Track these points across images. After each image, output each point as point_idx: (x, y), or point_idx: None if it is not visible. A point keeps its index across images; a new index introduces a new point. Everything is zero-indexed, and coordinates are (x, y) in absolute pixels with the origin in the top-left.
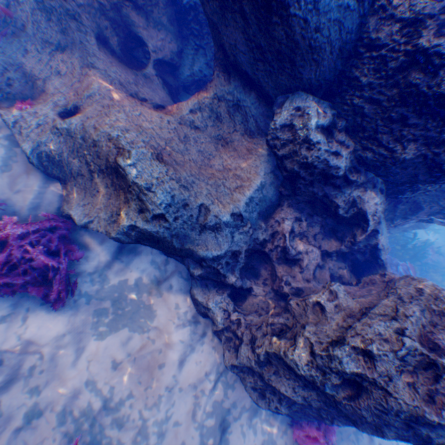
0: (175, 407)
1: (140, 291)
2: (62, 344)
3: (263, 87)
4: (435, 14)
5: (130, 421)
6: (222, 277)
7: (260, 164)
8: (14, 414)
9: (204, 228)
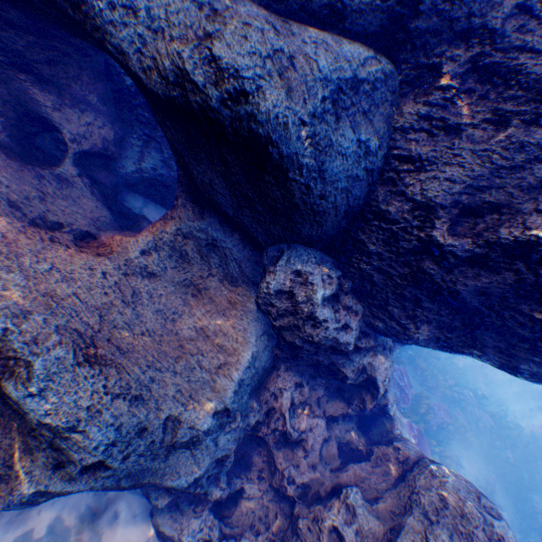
0: None
1: None
2: None
3: (251, 231)
4: (447, 205)
5: None
6: (203, 492)
7: (249, 324)
8: None
9: (172, 448)
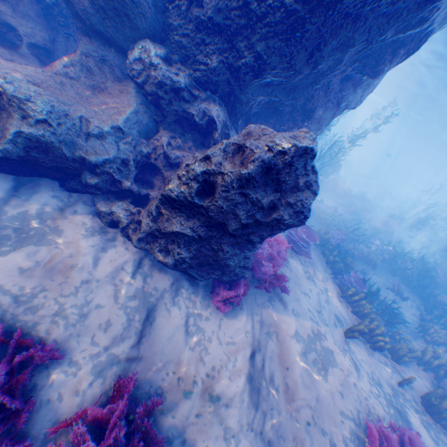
0: (94, 293)
1: (44, 219)
2: None
3: (117, 41)
4: None
5: (46, 308)
6: (120, 185)
7: (131, 98)
8: None
9: (89, 136)
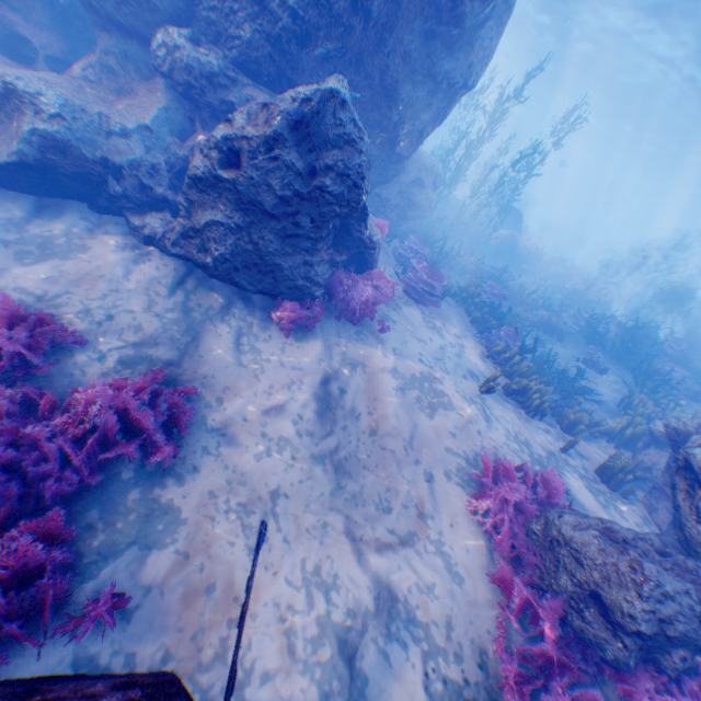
0: (125, 301)
1: (71, 238)
2: None
3: (139, 32)
4: None
5: (71, 306)
6: (153, 193)
7: (161, 96)
8: None
9: (110, 134)
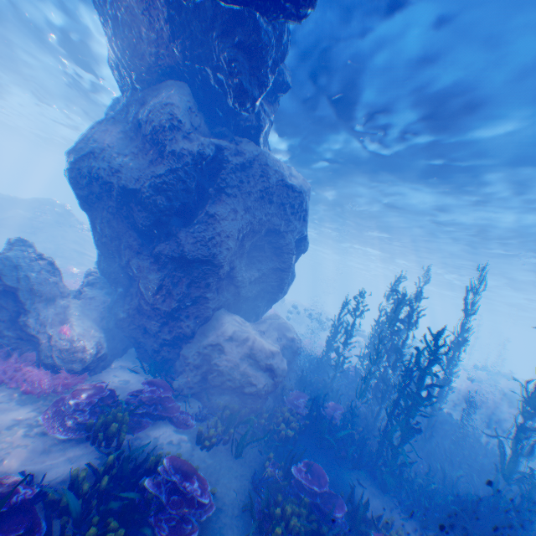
0: None
1: None
2: None
3: None
4: None
5: None
6: None
7: None
8: None
9: None
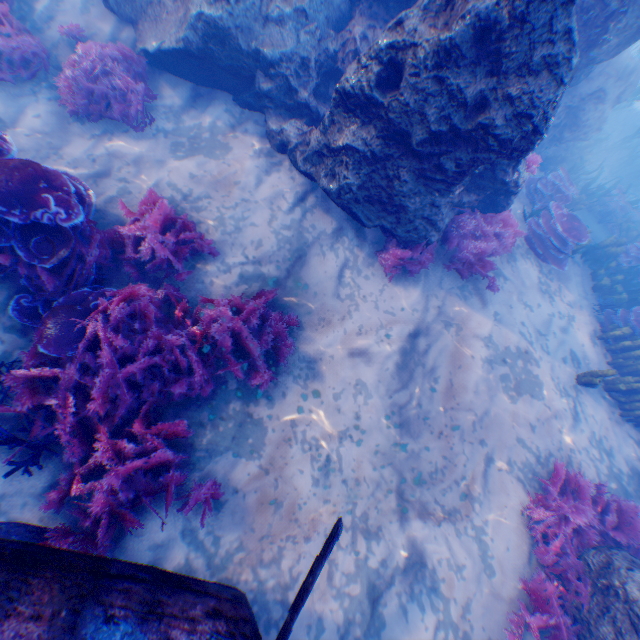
0: (251, 213)
1: (215, 134)
2: (144, 160)
3: None
4: None
5: (208, 212)
6: (293, 95)
7: None
8: (108, 189)
9: (265, 21)
